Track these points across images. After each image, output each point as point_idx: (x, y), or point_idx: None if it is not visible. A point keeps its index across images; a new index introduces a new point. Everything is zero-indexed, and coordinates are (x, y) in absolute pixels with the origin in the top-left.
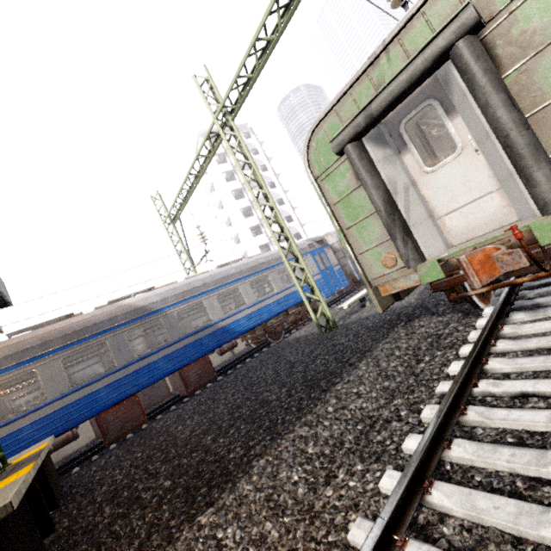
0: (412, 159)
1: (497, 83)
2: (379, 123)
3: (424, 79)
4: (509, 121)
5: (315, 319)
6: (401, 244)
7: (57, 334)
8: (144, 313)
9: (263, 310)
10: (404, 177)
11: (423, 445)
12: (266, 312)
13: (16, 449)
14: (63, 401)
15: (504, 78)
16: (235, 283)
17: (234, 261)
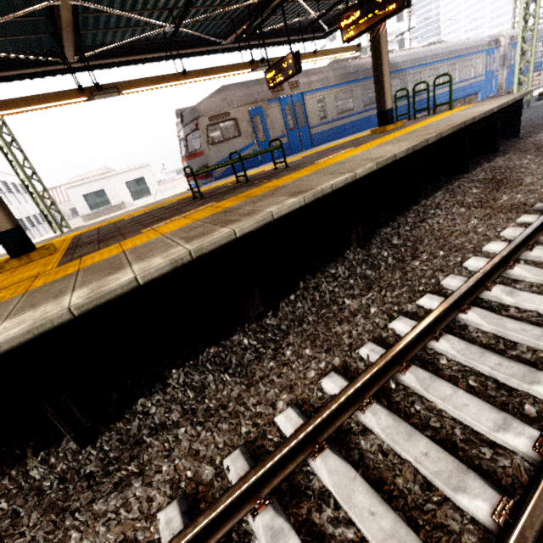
0: None
1: None
2: None
3: None
4: None
5: None
6: None
7: (360, 68)
8: (395, 69)
9: (446, 94)
10: None
11: None
12: (447, 97)
13: (344, 135)
14: (360, 116)
15: None
16: (439, 63)
17: (437, 42)
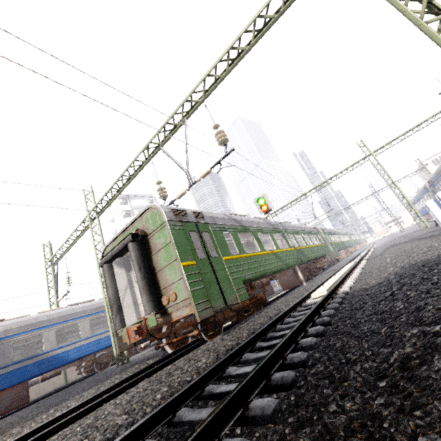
0: (133, 275)
1: (136, 261)
2: (125, 255)
3: (125, 250)
4: (137, 276)
5: (116, 354)
6: (114, 317)
7: None
8: None
9: (94, 343)
10: (126, 283)
11: (39, 425)
12: (96, 345)
13: None
14: None
15: (152, 255)
16: (77, 320)
17: (85, 301)
